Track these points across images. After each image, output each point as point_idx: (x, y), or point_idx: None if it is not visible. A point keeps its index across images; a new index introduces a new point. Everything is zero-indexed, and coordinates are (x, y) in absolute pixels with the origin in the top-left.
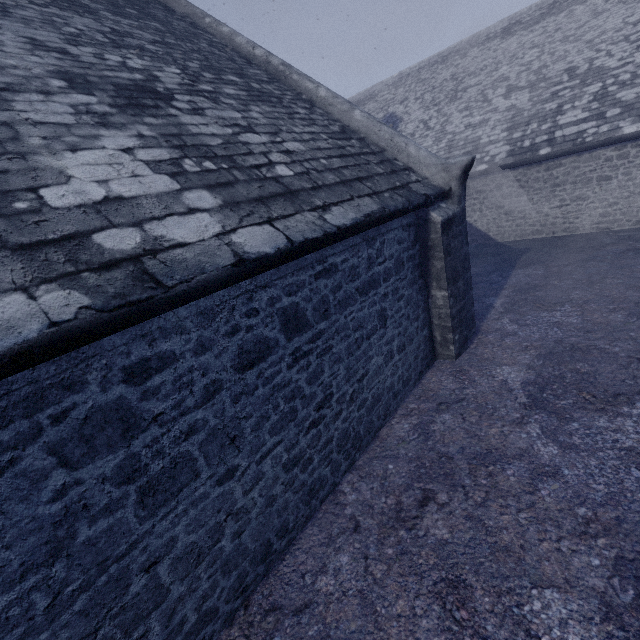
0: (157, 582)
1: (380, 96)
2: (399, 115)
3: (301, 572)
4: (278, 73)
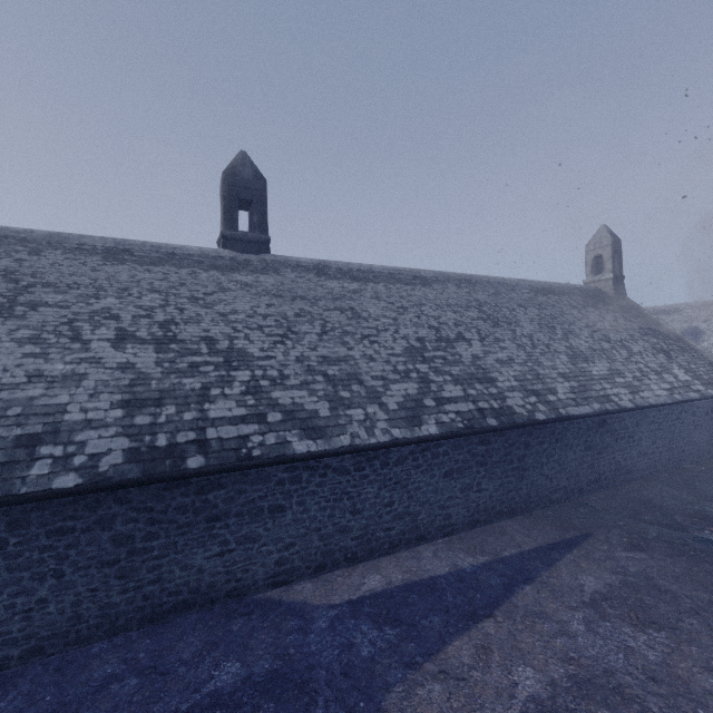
0: (692, 442)
1: (684, 312)
2: (702, 329)
3: (710, 462)
4: (679, 337)
